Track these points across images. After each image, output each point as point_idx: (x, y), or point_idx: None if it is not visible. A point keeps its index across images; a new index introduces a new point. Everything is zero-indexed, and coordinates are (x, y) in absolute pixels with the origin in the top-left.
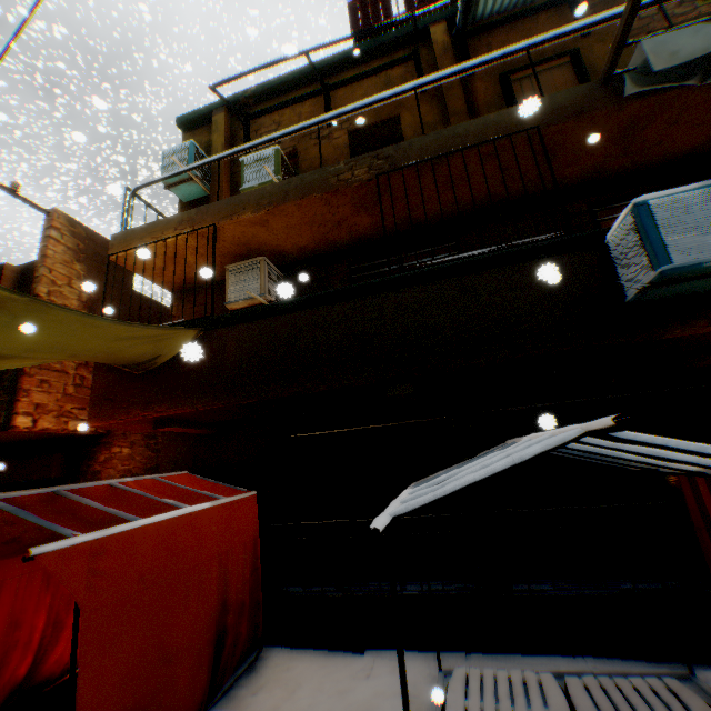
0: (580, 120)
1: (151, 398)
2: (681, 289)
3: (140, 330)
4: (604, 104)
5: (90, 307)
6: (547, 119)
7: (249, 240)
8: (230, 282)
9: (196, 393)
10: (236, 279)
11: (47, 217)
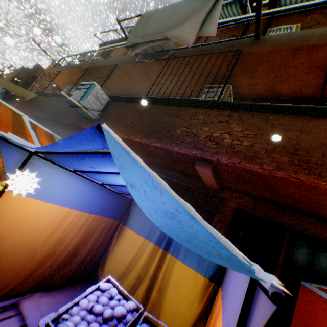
0: (126, 65)
1: (23, 107)
2: (83, 112)
3: (10, 83)
4: (132, 62)
5: (53, 89)
6: (121, 63)
7: (72, 79)
8: (64, 90)
9: (27, 109)
10: (65, 89)
11: (53, 61)
